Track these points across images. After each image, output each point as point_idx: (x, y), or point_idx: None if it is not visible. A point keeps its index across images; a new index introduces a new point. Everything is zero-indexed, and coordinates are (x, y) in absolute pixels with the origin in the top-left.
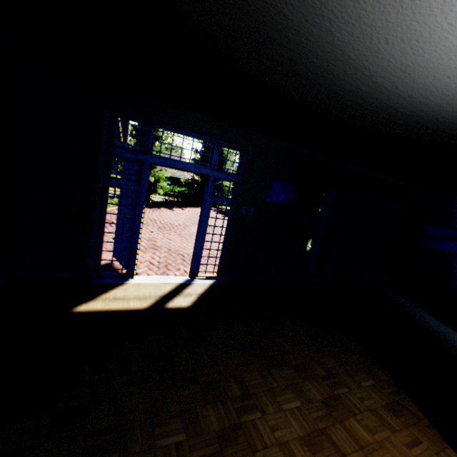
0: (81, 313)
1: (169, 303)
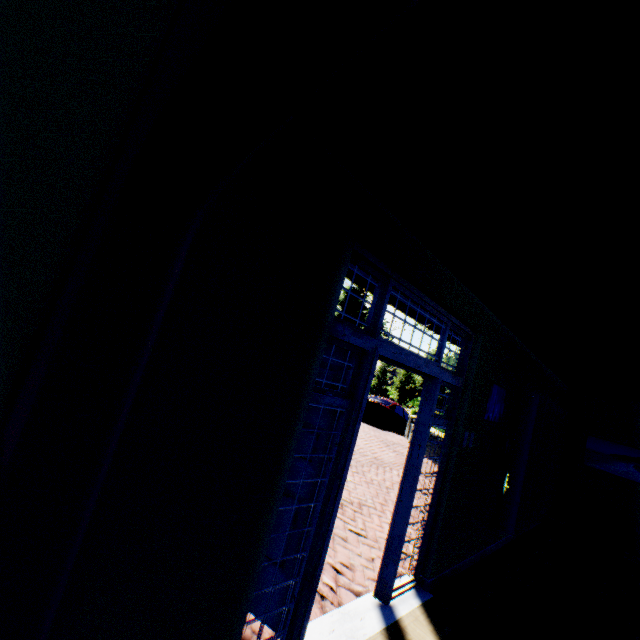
0: None
1: None
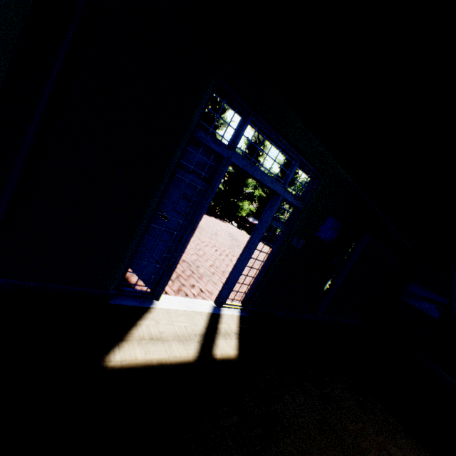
0: (120, 369)
1: (216, 350)
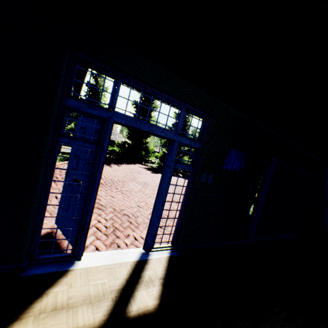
0: None
1: (131, 305)
